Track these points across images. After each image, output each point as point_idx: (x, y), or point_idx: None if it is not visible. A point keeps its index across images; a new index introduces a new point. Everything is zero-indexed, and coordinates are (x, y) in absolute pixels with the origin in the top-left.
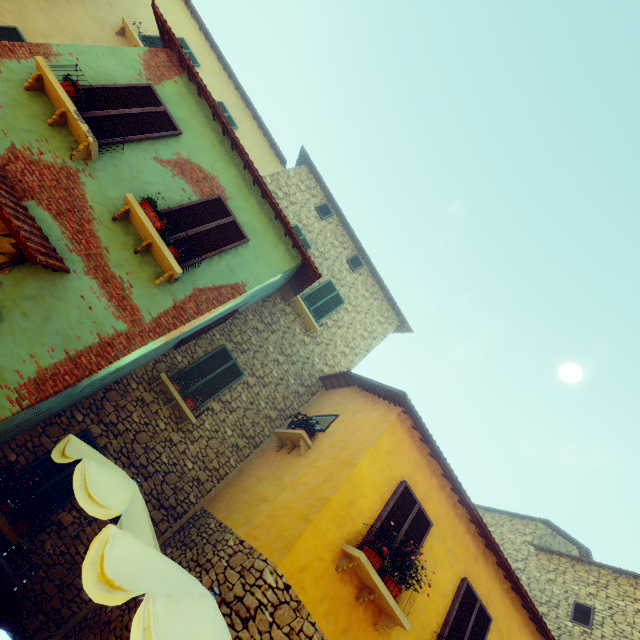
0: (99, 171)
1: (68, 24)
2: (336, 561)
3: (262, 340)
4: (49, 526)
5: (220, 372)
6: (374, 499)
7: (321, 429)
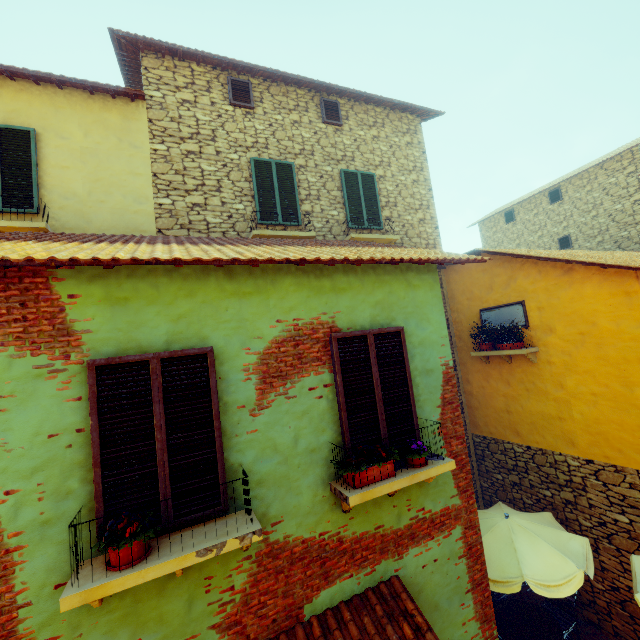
0: (268, 510)
1: None
2: None
3: None
4: None
5: None
6: None
7: (523, 327)
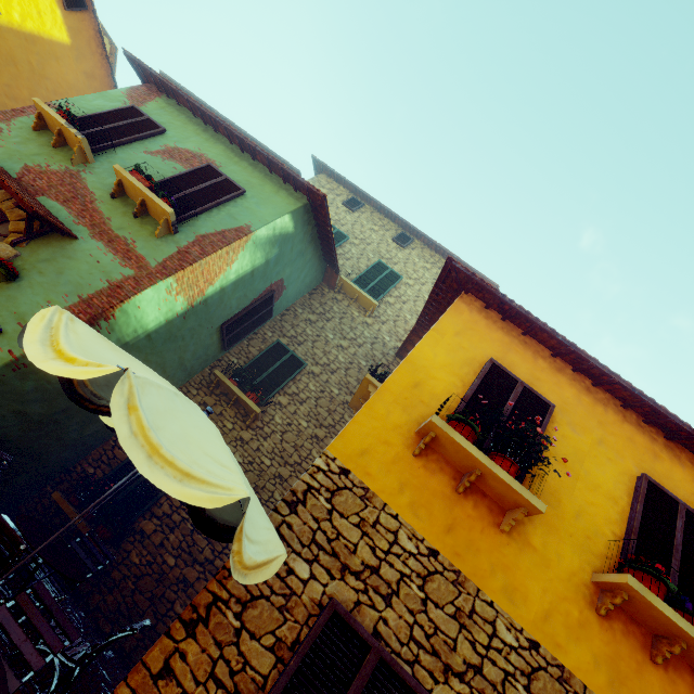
0: (97, 169)
1: None
2: (411, 447)
3: (318, 330)
4: (132, 535)
5: (279, 366)
6: (450, 381)
7: None
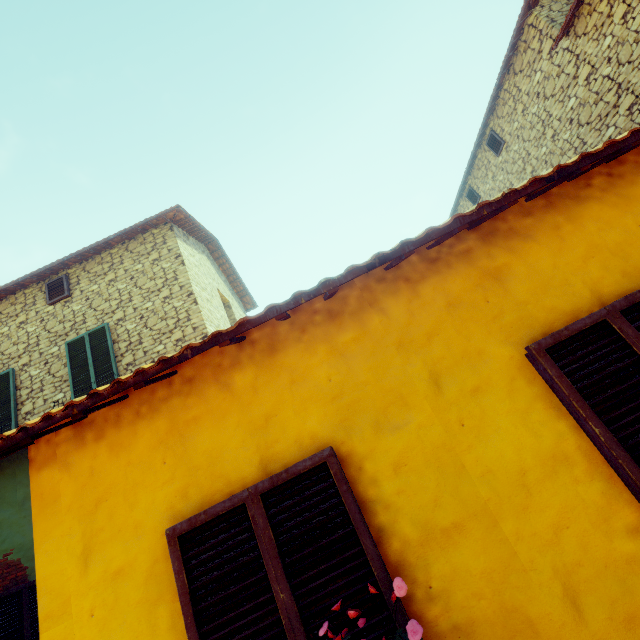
0: None
1: None
2: None
3: None
4: None
5: None
6: None
7: None
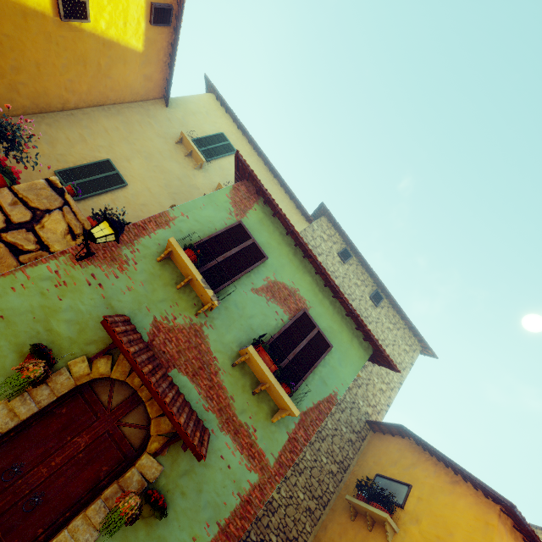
0: (216, 319)
1: (142, 145)
2: None
3: None
4: None
5: None
6: None
7: (398, 504)
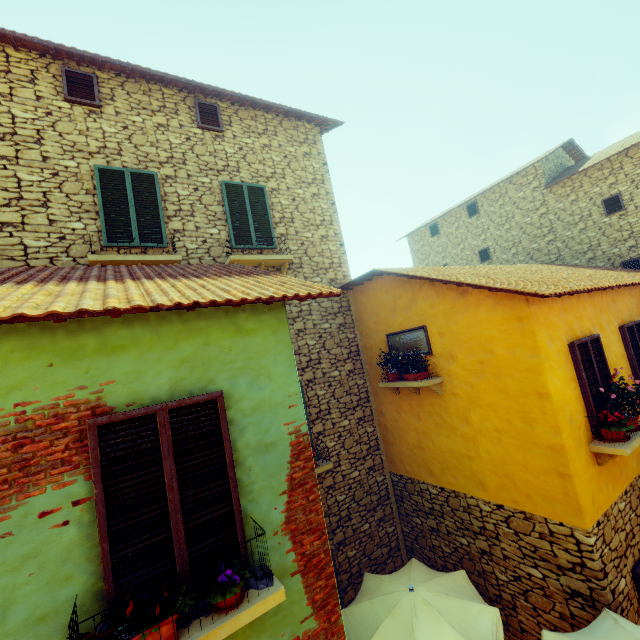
0: None
1: None
2: (594, 461)
3: None
4: None
5: None
6: (572, 390)
7: (427, 354)
